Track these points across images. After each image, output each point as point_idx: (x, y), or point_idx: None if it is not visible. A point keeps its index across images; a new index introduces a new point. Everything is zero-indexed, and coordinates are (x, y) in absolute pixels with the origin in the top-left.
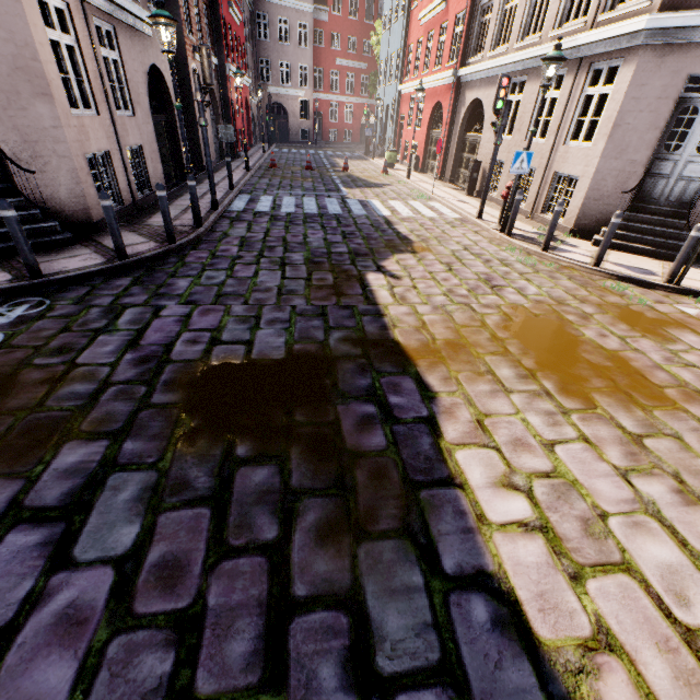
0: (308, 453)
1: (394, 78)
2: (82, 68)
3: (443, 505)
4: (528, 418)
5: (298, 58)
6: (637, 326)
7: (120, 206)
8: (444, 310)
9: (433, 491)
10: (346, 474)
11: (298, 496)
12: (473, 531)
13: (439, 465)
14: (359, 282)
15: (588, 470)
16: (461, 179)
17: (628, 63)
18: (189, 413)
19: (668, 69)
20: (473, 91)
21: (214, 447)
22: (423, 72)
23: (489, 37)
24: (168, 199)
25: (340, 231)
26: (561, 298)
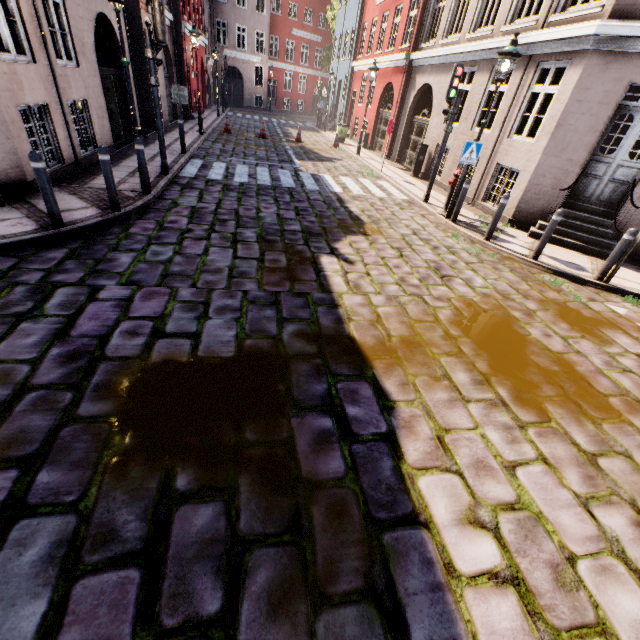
0: (260, 483)
1: (348, 54)
2: (15, 7)
3: (409, 553)
4: (488, 433)
5: (255, 24)
6: (576, 325)
7: (60, 164)
8: (398, 301)
9: (397, 533)
10: (301, 512)
11: (246, 545)
12: (442, 587)
13: (401, 497)
14: (313, 266)
15: (551, 500)
16: (407, 160)
17: (575, 66)
18: (122, 430)
19: (612, 76)
20: (423, 76)
21: (150, 478)
22: (377, 52)
23: (442, 25)
24: (116, 159)
25: (293, 206)
26: (506, 291)
